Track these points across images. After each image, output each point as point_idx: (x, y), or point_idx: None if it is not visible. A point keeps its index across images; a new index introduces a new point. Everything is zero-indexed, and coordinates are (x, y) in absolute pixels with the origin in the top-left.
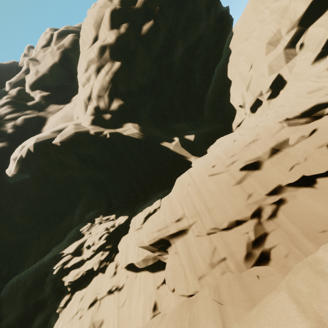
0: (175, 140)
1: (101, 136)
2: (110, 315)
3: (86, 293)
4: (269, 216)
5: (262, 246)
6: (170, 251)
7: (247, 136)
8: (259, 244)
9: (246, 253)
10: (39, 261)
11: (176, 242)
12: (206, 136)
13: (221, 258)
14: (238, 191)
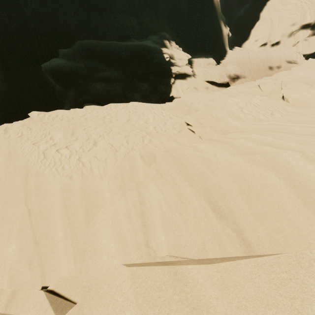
0: (228, 28)
1: None
2: None
3: (187, 82)
4: None
5: None
6: (237, 81)
7: (275, 55)
8: None
9: None
10: (133, 43)
11: (241, 78)
12: (230, 39)
13: None
14: (264, 72)
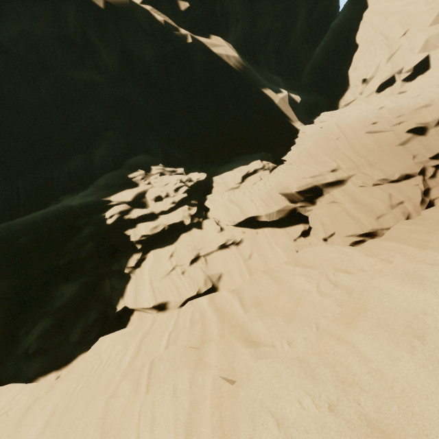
0: (283, 91)
1: (177, 34)
2: (234, 268)
3: (177, 250)
4: (431, 176)
5: (428, 197)
6: (321, 202)
7: (421, 99)
8: (426, 195)
9: (421, 199)
10: (45, 211)
11: (331, 192)
12: (306, 105)
13: (399, 201)
14: (402, 151)
